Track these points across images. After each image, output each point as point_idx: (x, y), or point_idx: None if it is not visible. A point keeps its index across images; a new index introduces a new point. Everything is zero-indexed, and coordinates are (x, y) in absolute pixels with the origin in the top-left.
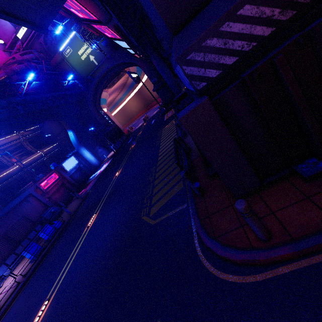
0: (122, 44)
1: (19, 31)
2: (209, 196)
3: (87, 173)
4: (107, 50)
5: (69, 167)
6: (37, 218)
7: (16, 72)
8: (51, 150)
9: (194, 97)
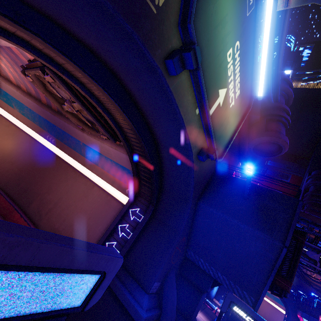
0: None
1: None
2: None
3: None
4: None
5: None
6: None
7: None
8: None
9: None
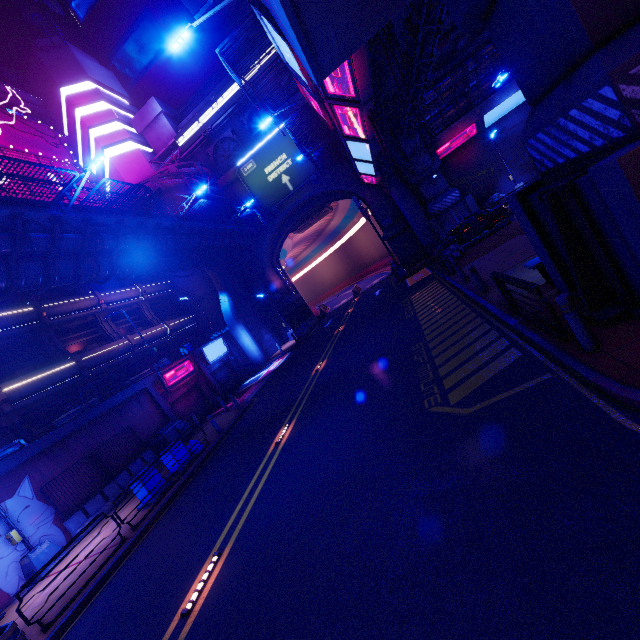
0: (357, 150)
1: (182, 136)
2: (618, 348)
3: (238, 375)
4: (313, 169)
5: (213, 356)
6: (148, 436)
7: (169, 188)
8: (182, 325)
9: (615, 148)
